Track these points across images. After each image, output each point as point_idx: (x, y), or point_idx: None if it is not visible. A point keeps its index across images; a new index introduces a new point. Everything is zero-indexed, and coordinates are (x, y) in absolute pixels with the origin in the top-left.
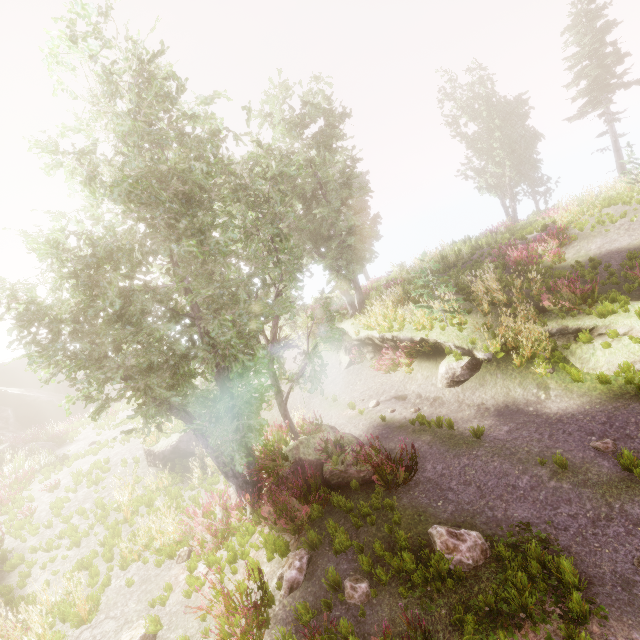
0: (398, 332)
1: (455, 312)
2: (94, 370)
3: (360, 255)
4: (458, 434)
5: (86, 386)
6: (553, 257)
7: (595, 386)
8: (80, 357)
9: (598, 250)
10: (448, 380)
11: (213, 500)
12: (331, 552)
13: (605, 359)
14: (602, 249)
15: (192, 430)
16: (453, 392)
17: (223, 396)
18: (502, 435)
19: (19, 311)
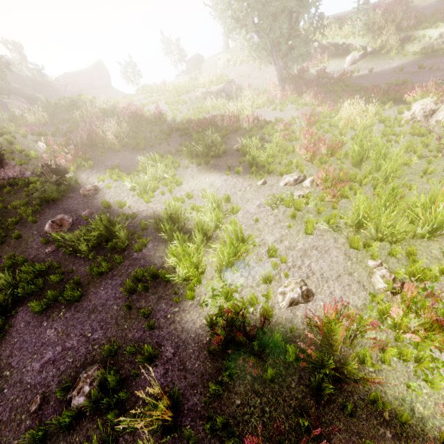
0: (330, 40)
1: (364, 27)
2: (261, 7)
3: None
4: (361, 74)
5: (233, 24)
6: (401, 11)
7: (410, 57)
8: None
9: (421, 9)
10: (351, 63)
11: (278, 88)
12: (331, 94)
13: (416, 47)
14: (423, 9)
15: (275, 55)
16: (352, 68)
17: (286, 42)
18: (378, 72)
19: None
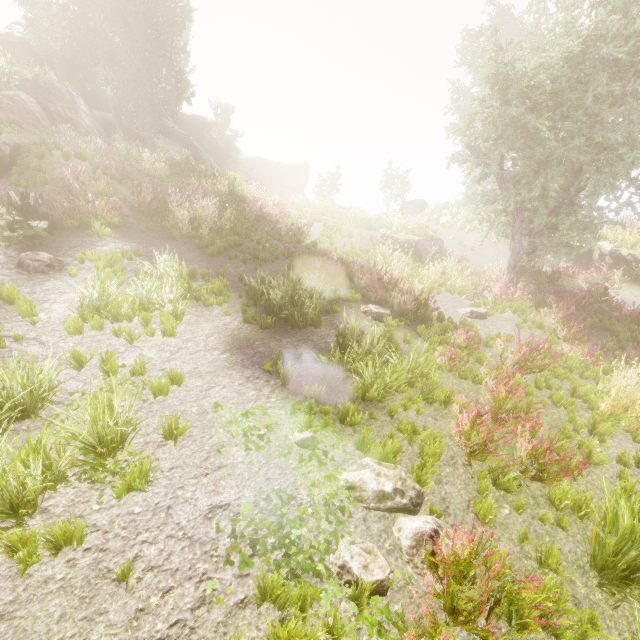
0: (637, 253)
1: None
2: (521, 143)
3: (628, 176)
4: None
5: (465, 155)
6: None
7: None
8: (513, 128)
9: None
10: None
11: (502, 277)
12: (604, 334)
13: None
14: None
15: (518, 226)
16: None
17: (548, 215)
18: None
19: (525, 69)
